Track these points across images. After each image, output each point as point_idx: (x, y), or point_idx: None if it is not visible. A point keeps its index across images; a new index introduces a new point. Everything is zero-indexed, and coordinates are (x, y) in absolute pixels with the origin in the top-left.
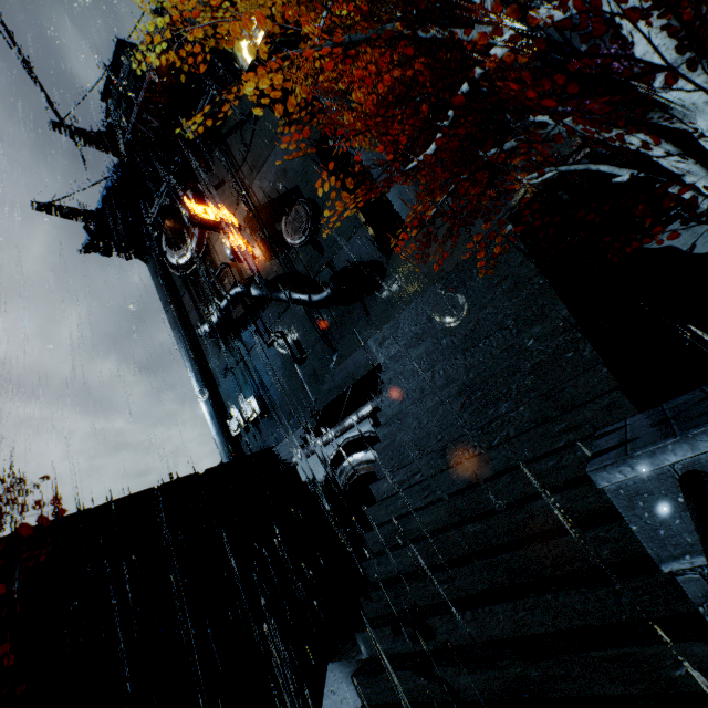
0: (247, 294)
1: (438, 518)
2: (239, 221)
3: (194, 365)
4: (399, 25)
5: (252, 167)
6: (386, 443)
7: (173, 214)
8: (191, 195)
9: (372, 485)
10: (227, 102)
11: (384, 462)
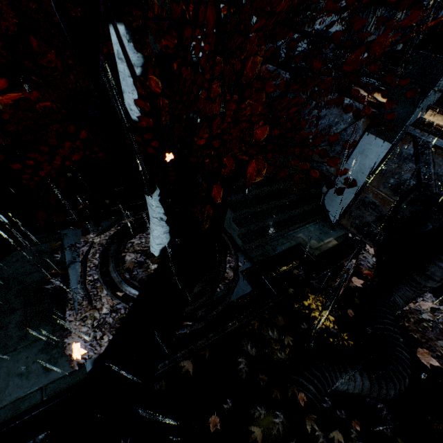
0: None
1: None
2: None
3: None
4: None
5: None
6: None
7: None
8: None
9: None
10: None
11: None
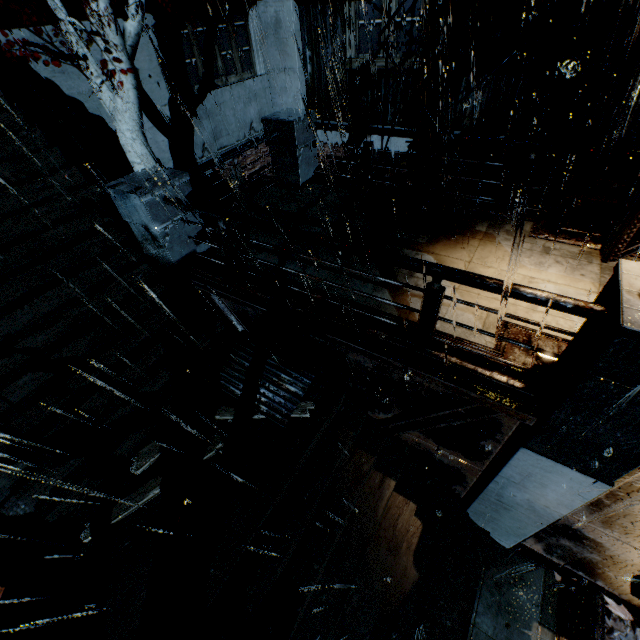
0: None
1: None
2: None
3: None
4: None
5: None
6: None
7: None
8: None
9: None
10: None
11: None
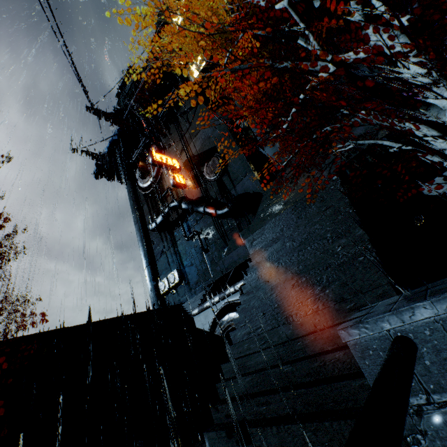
0: (179, 207)
1: (267, 359)
2: (180, 164)
3: (144, 247)
4: (268, 61)
5: (191, 134)
6: (244, 306)
7: (144, 158)
8: (156, 148)
9: (231, 332)
10: (181, 99)
11: (240, 318)
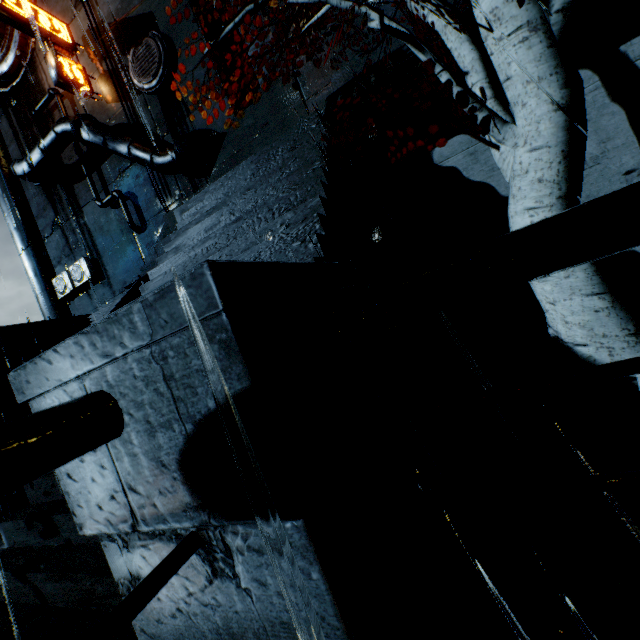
0: (76, 136)
1: None
2: (76, 38)
3: (12, 211)
4: None
5: None
6: None
7: None
8: None
9: None
10: None
11: None
